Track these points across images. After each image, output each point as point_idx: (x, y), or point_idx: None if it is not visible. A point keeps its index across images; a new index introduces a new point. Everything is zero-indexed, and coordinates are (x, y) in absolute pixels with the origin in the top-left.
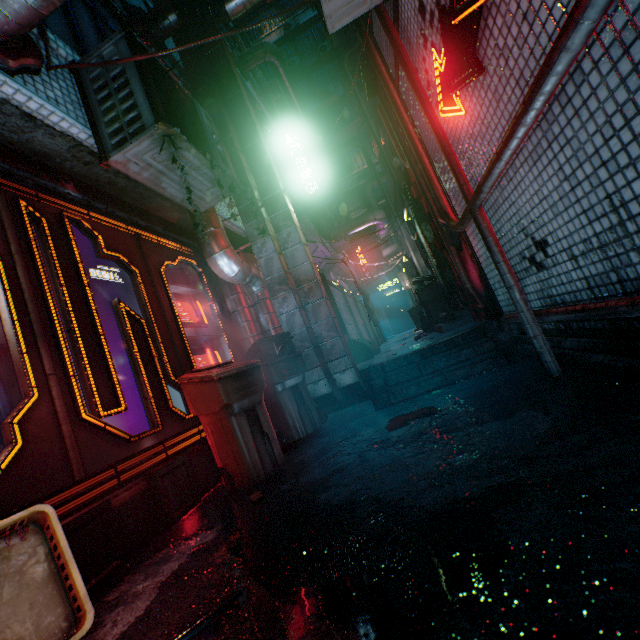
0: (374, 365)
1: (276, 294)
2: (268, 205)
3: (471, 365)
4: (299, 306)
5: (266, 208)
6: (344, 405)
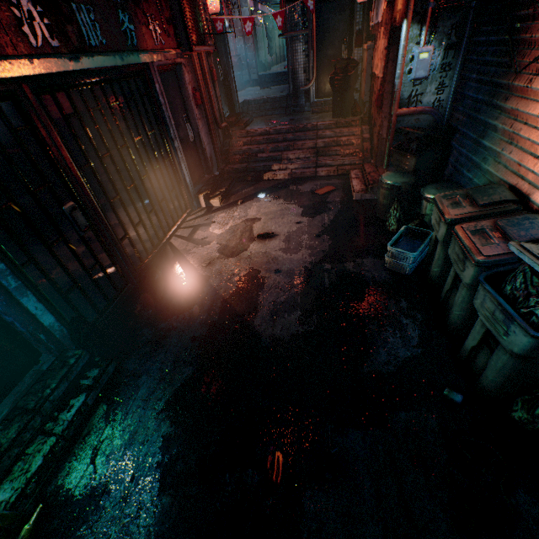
0: (263, 75)
1: (238, 37)
2: None
3: (285, 81)
4: (244, 45)
5: None
6: (252, 87)
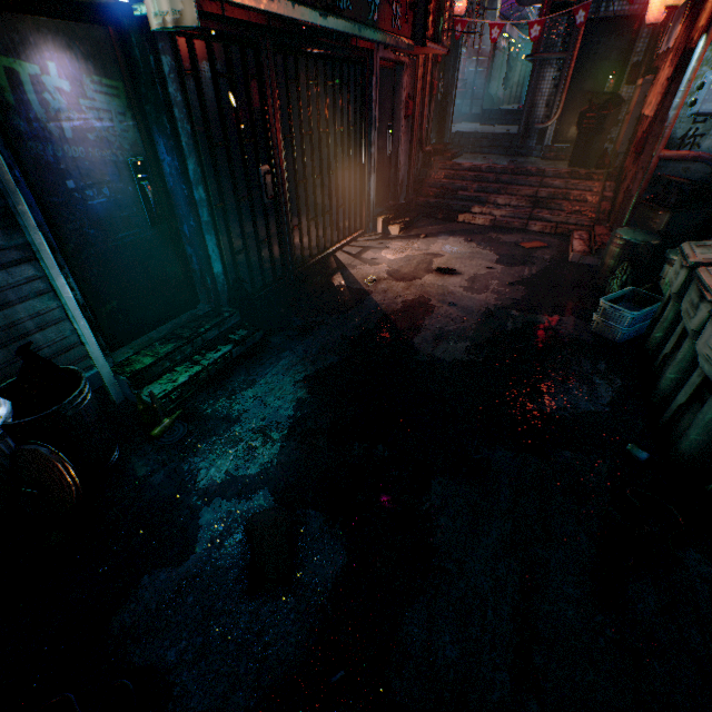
0: (489, 109)
1: (470, 58)
2: (489, 4)
3: (515, 121)
4: (476, 68)
5: (488, 6)
6: (469, 122)
